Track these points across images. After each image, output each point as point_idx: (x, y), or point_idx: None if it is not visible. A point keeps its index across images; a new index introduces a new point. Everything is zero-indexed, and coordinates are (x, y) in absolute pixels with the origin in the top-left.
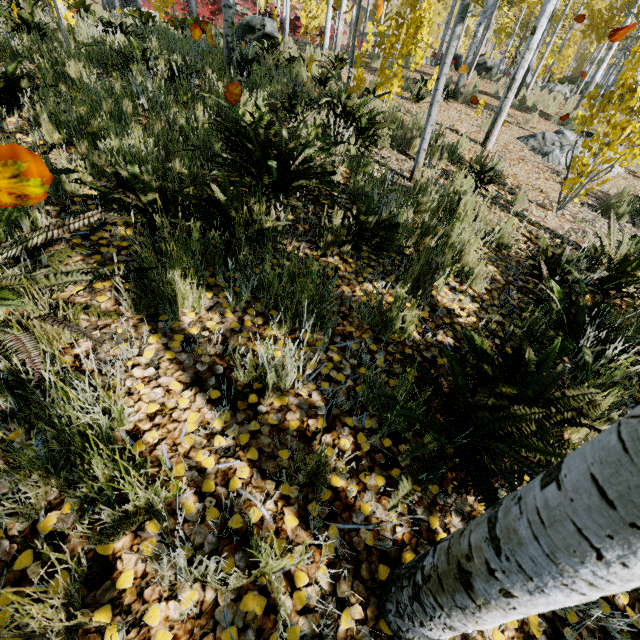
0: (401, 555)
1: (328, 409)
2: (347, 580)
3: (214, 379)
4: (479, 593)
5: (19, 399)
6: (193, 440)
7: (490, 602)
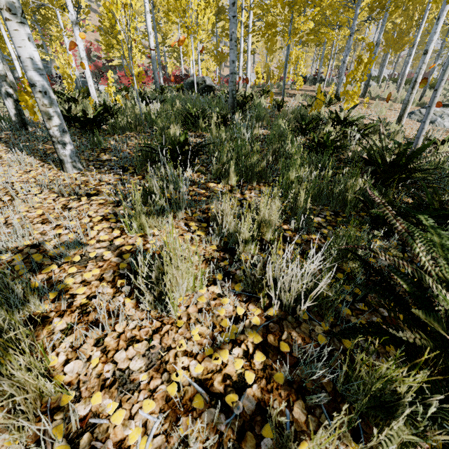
0: None
1: None
2: None
3: None
4: None
5: None
6: None
7: None
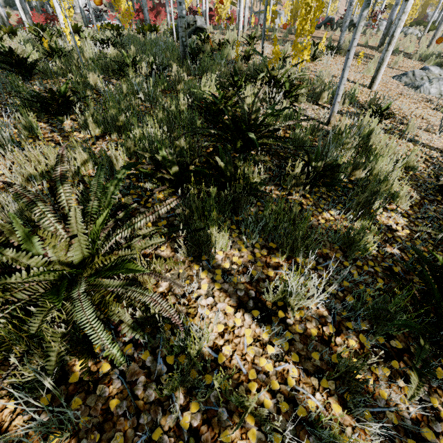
0: (419, 430)
1: (332, 317)
2: None
3: (251, 301)
4: None
5: (147, 333)
6: (253, 350)
7: None
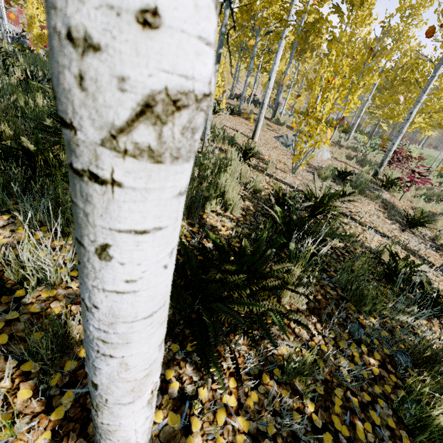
0: None
1: None
2: (70, 440)
3: None
4: (92, 396)
5: None
6: None
7: (97, 401)
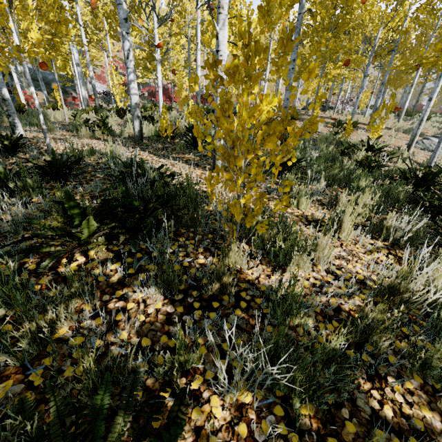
0: None
1: None
2: None
3: None
4: None
5: None
6: None
7: None
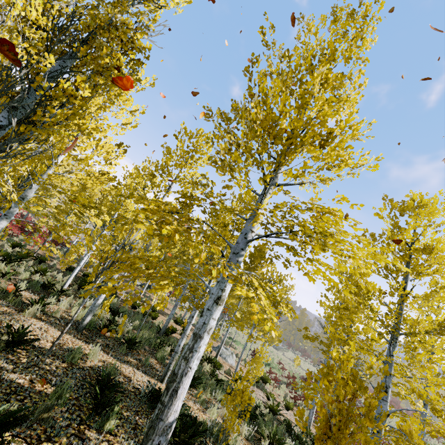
0: None
1: None
2: None
3: None
4: None
5: None
6: None
7: None
